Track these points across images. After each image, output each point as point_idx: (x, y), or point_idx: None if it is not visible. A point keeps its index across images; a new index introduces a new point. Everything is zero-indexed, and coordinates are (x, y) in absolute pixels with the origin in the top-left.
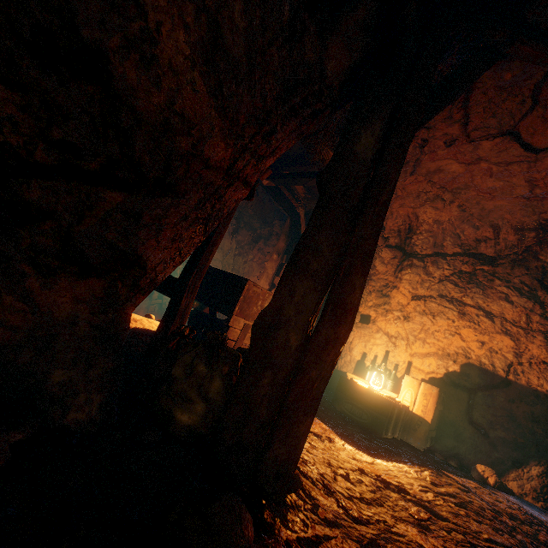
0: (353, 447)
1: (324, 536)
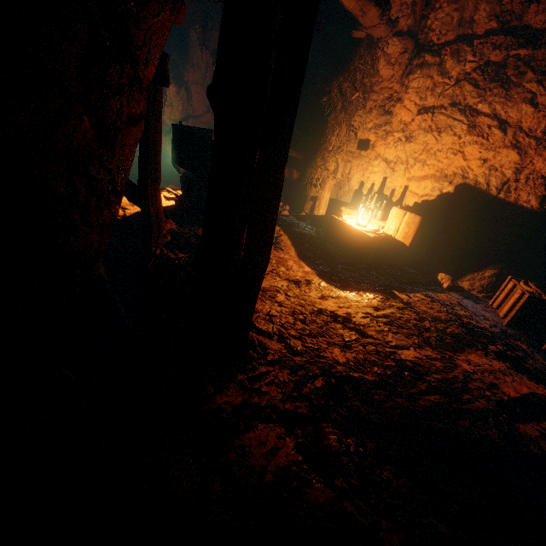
0: (327, 284)
1: (266, 372)
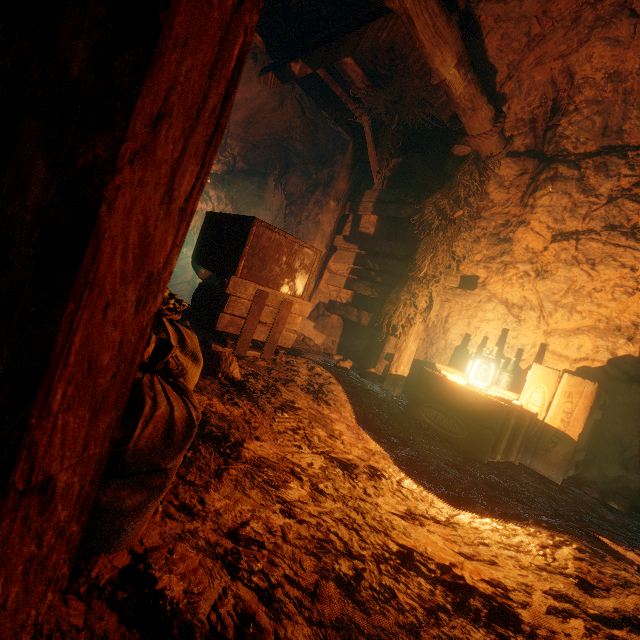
0: (419, 485)
1: None
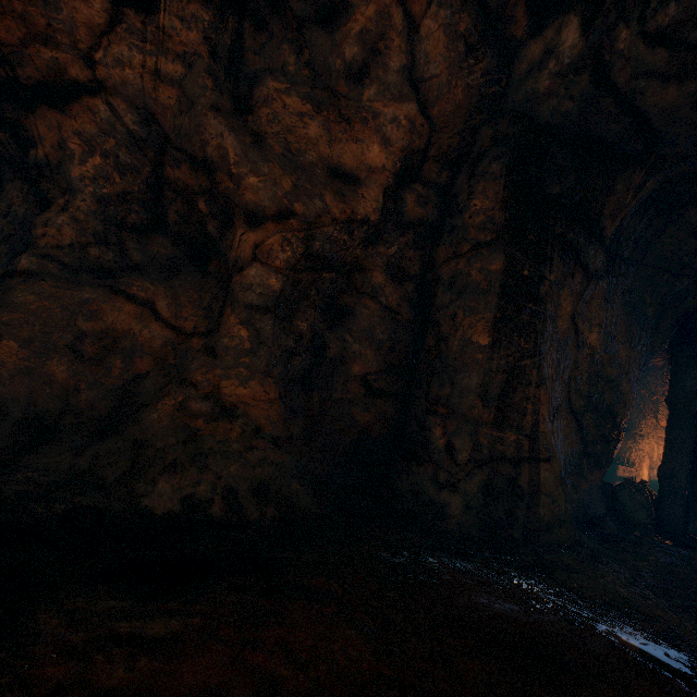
0: None
1: None
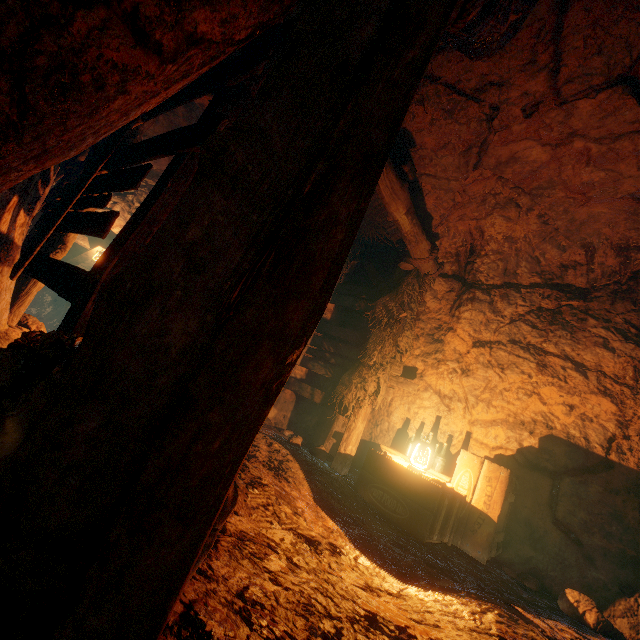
0: (372, 562)
1: None
